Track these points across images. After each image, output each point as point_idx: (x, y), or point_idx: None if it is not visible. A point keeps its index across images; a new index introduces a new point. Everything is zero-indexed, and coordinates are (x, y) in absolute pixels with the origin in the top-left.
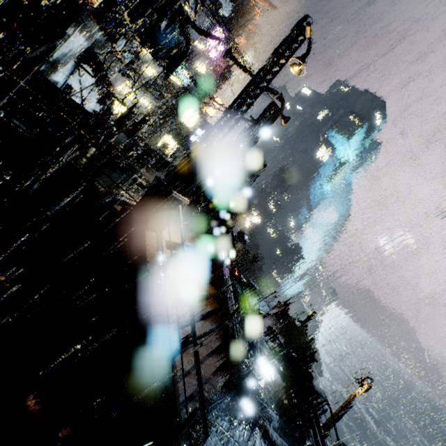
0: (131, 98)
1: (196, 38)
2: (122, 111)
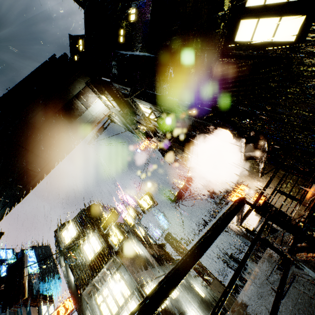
0: (179, 288)
1: (102, 212)
2: (201, 312)
